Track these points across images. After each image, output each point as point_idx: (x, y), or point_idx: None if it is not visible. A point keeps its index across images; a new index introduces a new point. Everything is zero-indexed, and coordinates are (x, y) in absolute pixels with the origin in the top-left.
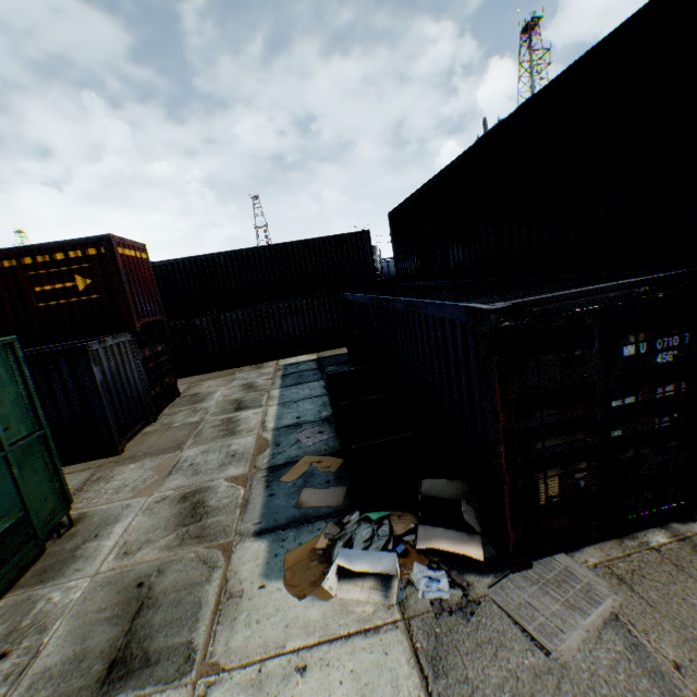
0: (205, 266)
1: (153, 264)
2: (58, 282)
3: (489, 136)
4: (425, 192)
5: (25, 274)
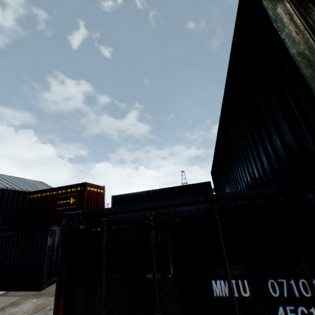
0: (135, 197)
1: (116, 195)
2: (65, 200)
3: (219, 125)
4: (214, 159)
5: (57, 196)
